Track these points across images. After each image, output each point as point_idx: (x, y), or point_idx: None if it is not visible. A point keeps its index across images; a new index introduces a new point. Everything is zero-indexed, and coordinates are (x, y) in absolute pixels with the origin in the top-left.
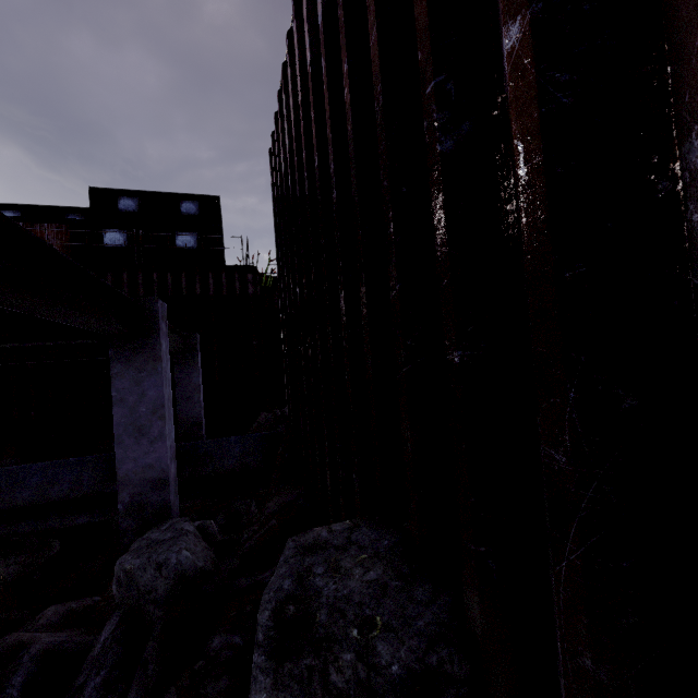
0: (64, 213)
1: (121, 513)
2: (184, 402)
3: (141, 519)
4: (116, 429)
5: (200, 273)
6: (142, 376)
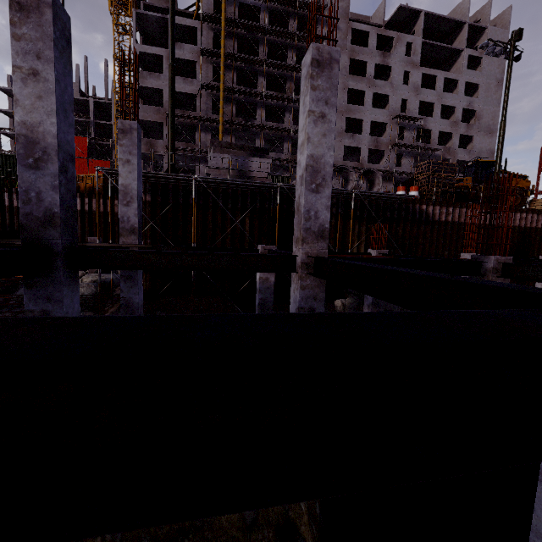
0: None
1: None
2: None
3: None
4: None
5: None
6: None
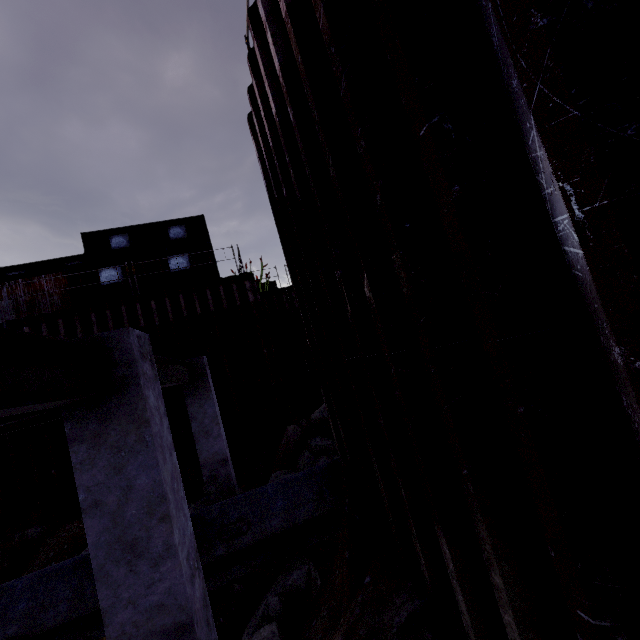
0: (65, 263)
1: None
2: (203, 439)
3: None
4: (93, 556)
5: (197, 291)
6: (122, 457)
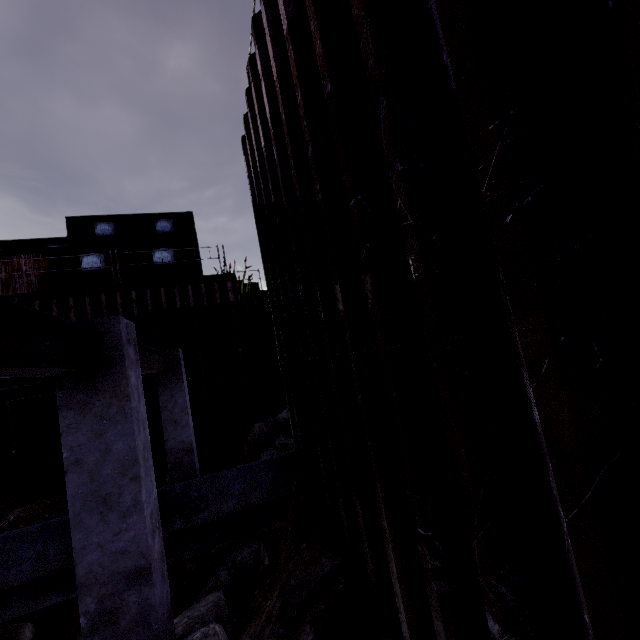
0: (44, 244)
1: (85, 630)
2: (171, 427)
3: (114, 634)
4: (71, 505)
5: (178, 286)
6: (104, 425)
